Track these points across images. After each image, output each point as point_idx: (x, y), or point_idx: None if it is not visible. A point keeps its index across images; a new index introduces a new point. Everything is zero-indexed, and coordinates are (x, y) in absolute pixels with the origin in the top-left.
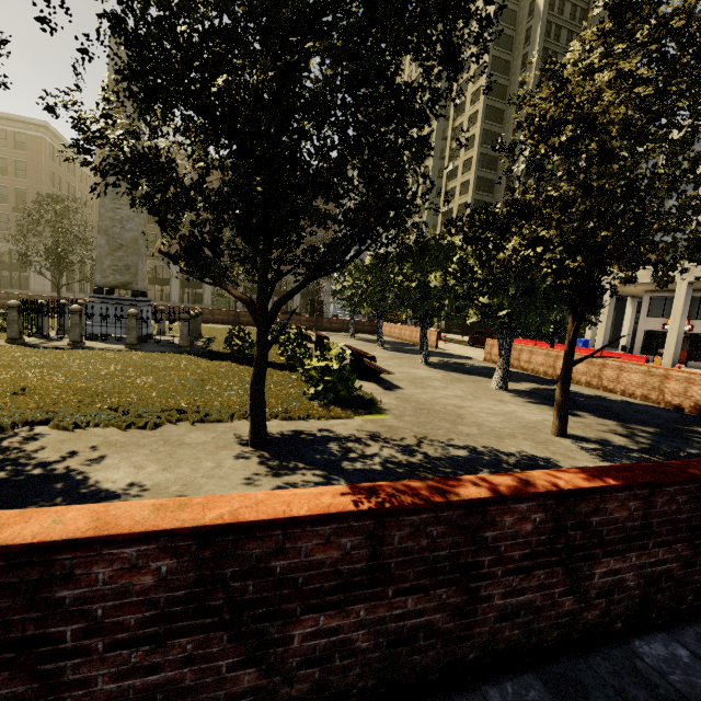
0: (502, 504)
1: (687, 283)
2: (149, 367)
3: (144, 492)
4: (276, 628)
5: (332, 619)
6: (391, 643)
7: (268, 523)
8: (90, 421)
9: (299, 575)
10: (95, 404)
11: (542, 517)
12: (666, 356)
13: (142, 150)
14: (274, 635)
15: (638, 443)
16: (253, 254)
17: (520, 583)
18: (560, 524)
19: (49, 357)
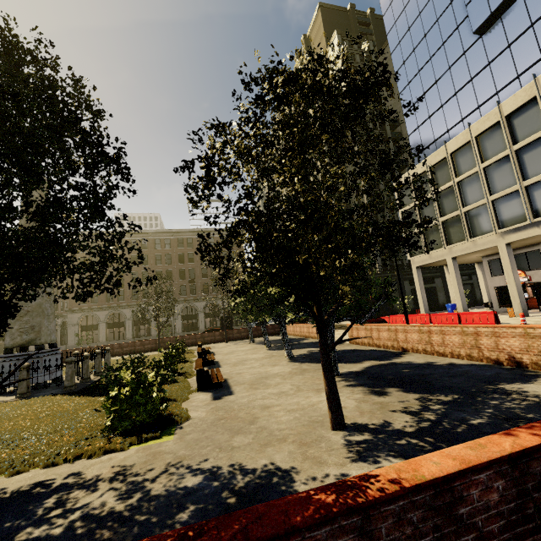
0: None
1: (504, 245)
2: (4, 418)
3: None
4: None
5: None
6: None
7: None
8: None
9: None
10: None
11: None
12: (515, 306)
13: None
14: None
15: (420, 421)
16: None
17: None
18: None
19: None
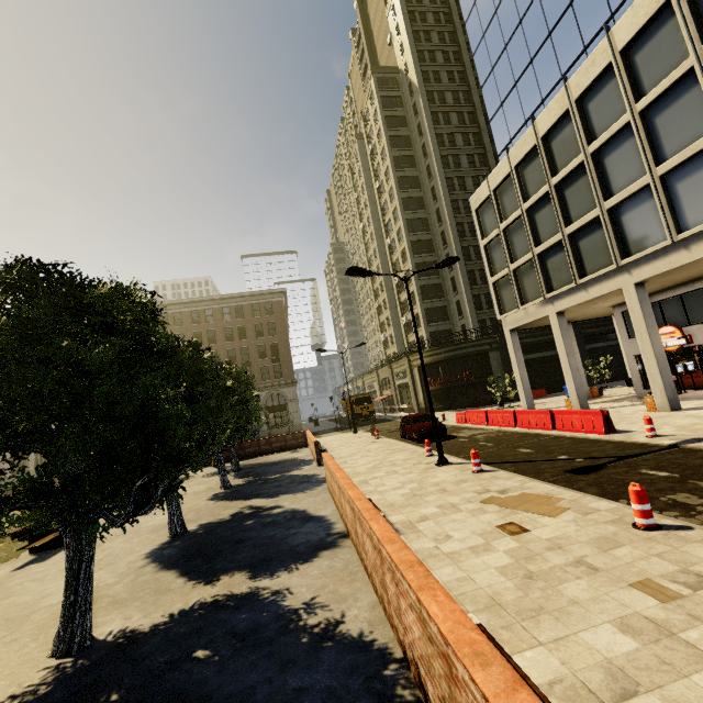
0: None
1: (633, 286)
2: None
3: None
4: None
5: None
6: None
7: None
8: None
9: None
10: None
11: None
12: (656, 393)
13: None
14: None
15: None
16: None
17: None
18: None
19: None
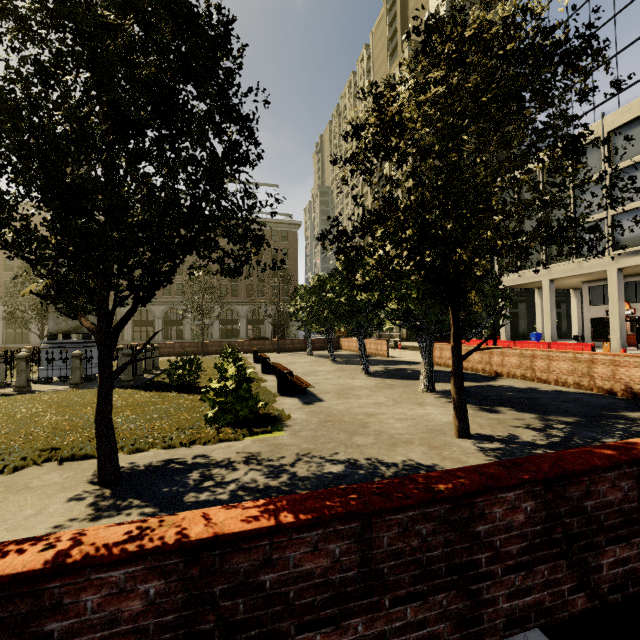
0: (72, 576)
1: (616, 270)
2: (73, 405)
3: None
4: None
5: None
6: None
7: None
8: None
9: None
10: None
11: (161, 586)
12: (613, 341)
13: None
14: None
15: (549, 436)
16: (95, 284)
17: None
18: (199, 592)
19: None
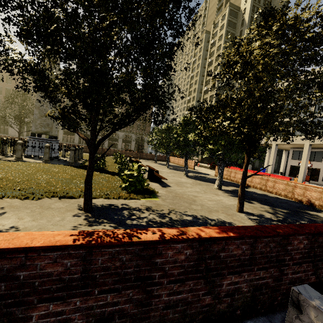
0: (166, 244)
1: (309, 144)
2: (50, 171)
3: (16, 231)
4: (20, 311)
5: (58, 306)
6: (97, 321)
7: (14, 249)
8: (6, 195)
9: (36, 280)
10: (13, 187)
11: (191, 252)
12: (299, 177)
13: (24, 62)
14: (19, 315)
15: (277, 217)
16: (90, 117)
17: (178, 288)
18: (201, 256)
19: (2, 164)
